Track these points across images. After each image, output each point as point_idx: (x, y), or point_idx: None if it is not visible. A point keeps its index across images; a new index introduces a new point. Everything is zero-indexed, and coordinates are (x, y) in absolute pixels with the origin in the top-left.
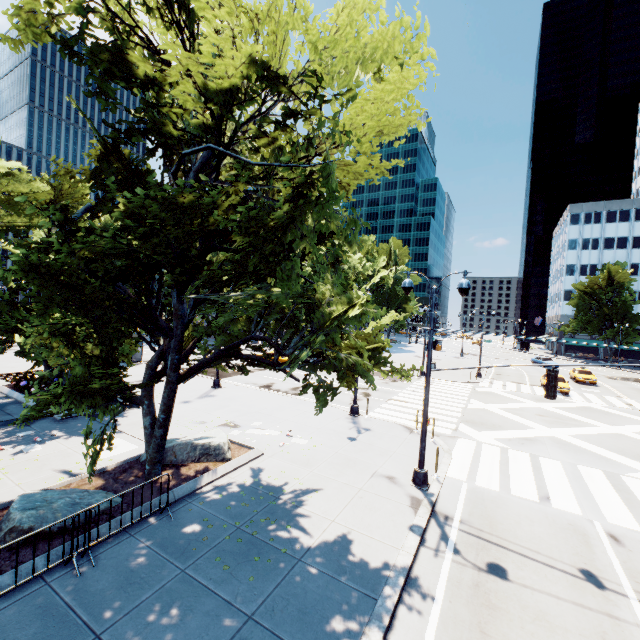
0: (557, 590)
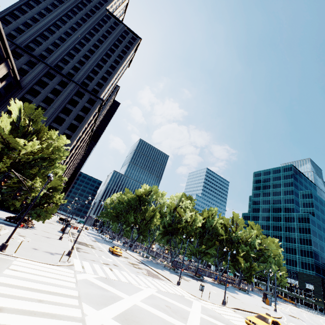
0: None
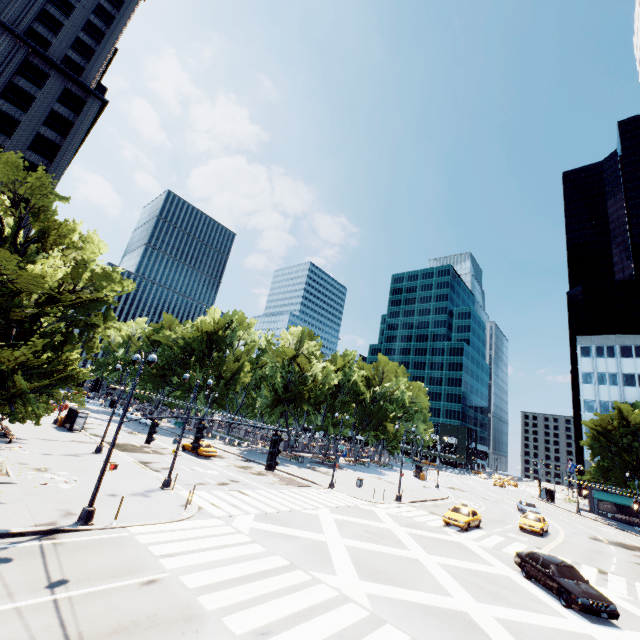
0: (13, 577)
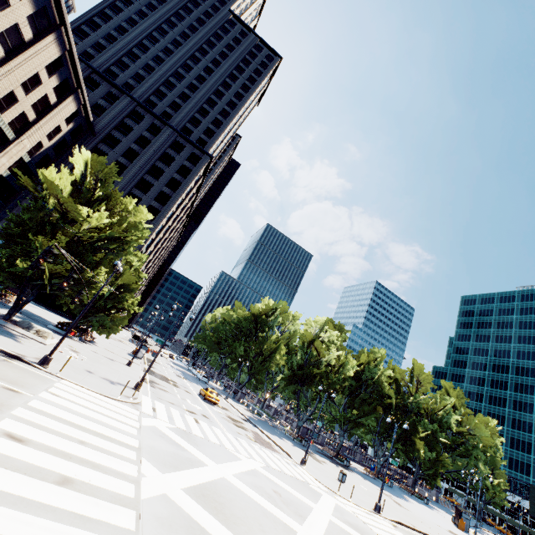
0: None
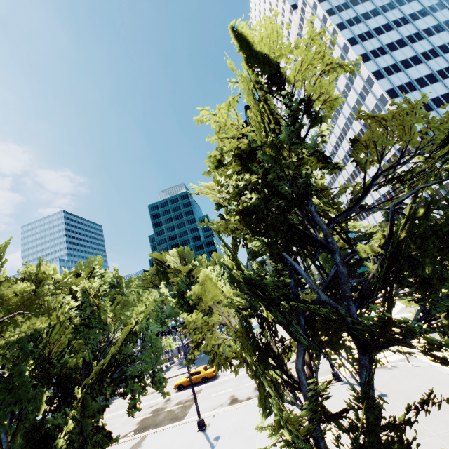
0: None
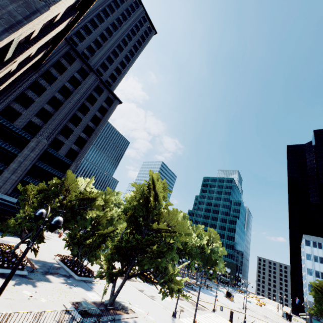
0: None
